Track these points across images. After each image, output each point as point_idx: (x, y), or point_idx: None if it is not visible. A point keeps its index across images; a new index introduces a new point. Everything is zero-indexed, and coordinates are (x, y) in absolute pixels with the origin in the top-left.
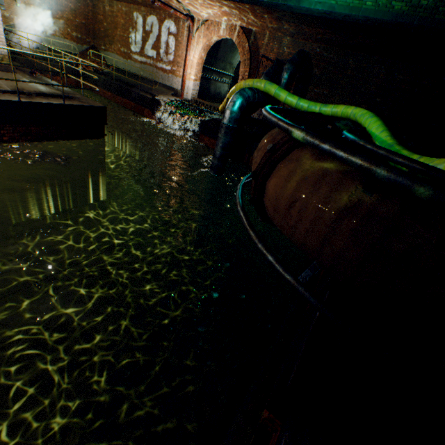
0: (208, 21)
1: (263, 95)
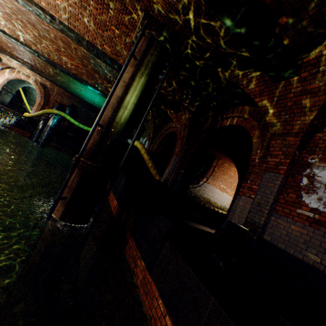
0: (15, 69)
1: (63, 118)
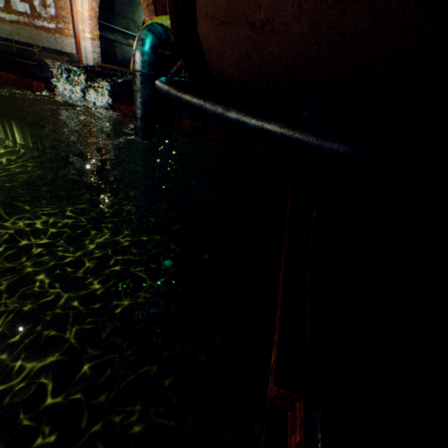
0: None
1: None
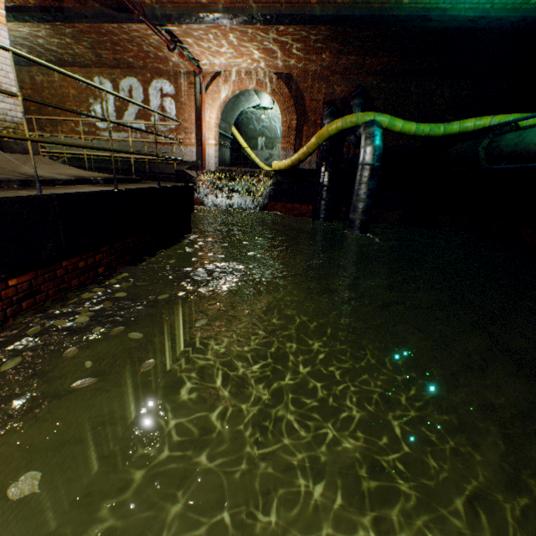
0: (224, 72)
1: None
